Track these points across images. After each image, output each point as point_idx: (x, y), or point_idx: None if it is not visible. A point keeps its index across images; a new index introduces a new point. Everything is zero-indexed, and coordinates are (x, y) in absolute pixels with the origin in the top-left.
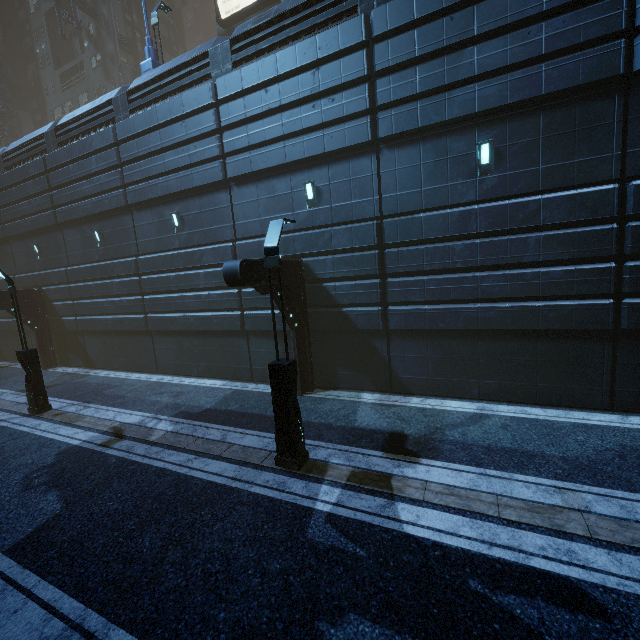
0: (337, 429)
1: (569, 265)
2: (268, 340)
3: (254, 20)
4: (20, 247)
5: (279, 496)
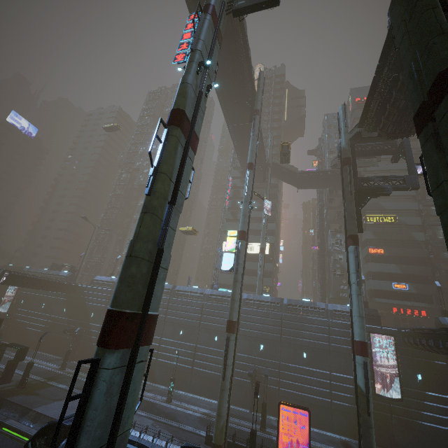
0: (268, 425)
1: (321, 388)
2: (240, 389)
3: (253, 296)
4: None
5: (264, 436)
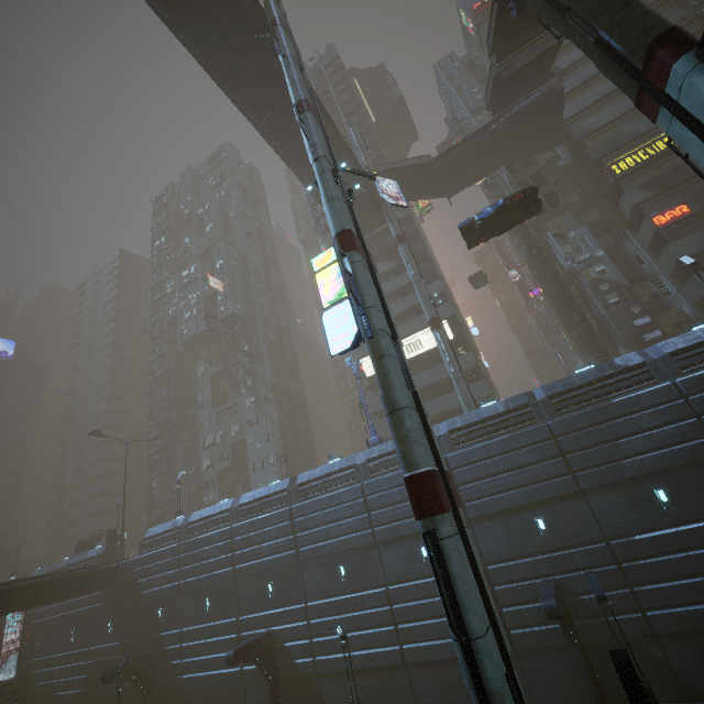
0: None
1: None
2: (541, 658)
3: (460, 419)
4: (248, 586)
5: None
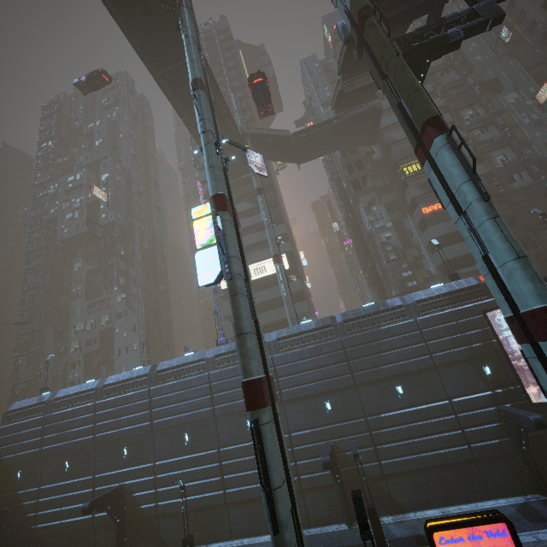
0: (389, 542)
1: (446, 432)
2: (317, 493)
3: (286, 331)
4: (106, 451)
5: None
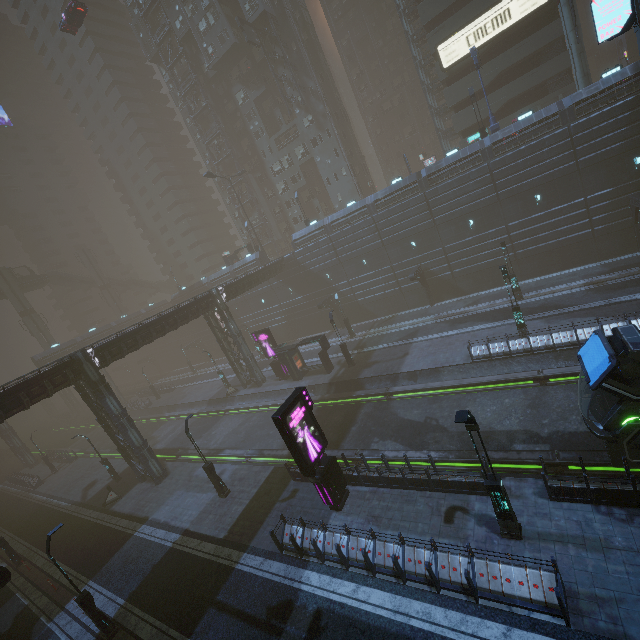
0: None
1: None
2: (610, 237)
3: (585, 91)
4: (395, 248)
5: None
